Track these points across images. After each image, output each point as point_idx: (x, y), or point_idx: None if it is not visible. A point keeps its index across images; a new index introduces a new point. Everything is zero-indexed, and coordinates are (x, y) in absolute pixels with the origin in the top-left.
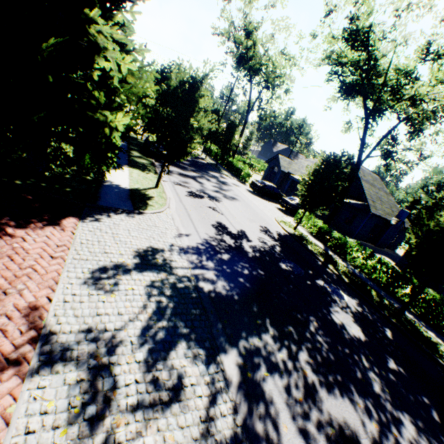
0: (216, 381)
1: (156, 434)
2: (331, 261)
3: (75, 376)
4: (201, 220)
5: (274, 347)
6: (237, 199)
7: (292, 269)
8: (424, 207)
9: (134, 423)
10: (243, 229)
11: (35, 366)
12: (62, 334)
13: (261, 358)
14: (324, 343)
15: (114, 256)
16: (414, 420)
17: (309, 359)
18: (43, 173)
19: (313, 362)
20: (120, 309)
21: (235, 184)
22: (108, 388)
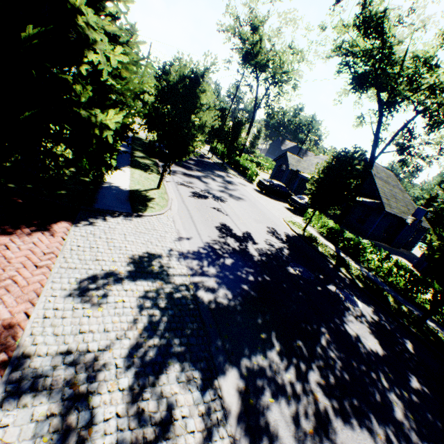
0: (212, 411)
1: None
2: (344, 264)
3: (45, 410)
4: (204, 222)
5: (280, 366)
6: (243, 199)
7: (301, 274)
8: None
9: None
10: (248, 230)
11: None
12: (37, 356)
13: (265, 380)
14: (337, 359)
15: (106, 263)
16: None
17: (321, 379)
18: (38, 176)
19: (325, 383)
20: (106, 325)
21: (242, 184)
22: (83, 424)
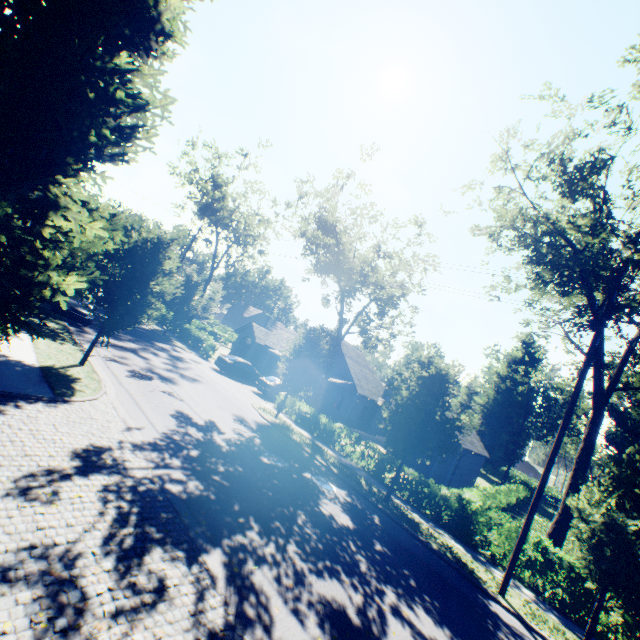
0: (202, 579)
1: (145, 631)
2: (320, 452)
3: (30, 594)
4: (155, 409)
5: (261, 542)
6: (200, 380)
7: (276, 463)
8: (391, 382)
9: (118, 626)
10: (212, 418)
11: None
12: None
13: (248, 554)
14: (313, 533)
15: (42, 458)
16: (395, 588)
17: (298, 549)
18: None
19: (302, 552)
20: (69, 520)
21: (195, 361)
22: (77, 600)
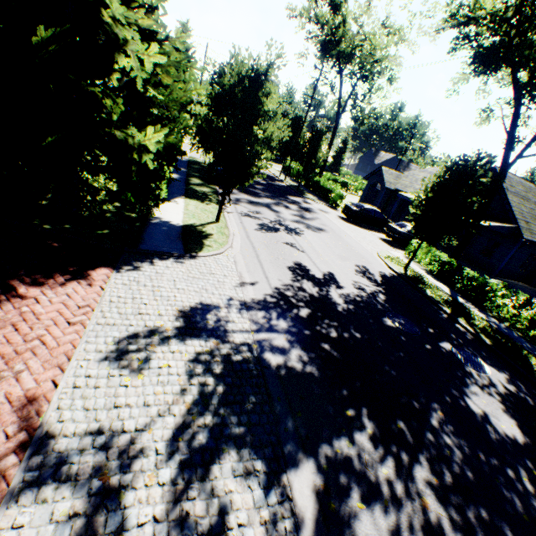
0: (279, 518)
1: None
2: (463, 313)
3: (67, 508)
4: (273, 262)
5: (374, 456)
6: (325, 230)
7: (402, 327)
8: None
9: None
10: (331, 271)
11: (15, 490)
12: (62, 437)
13: (352, 476)
14: (455, 448)
15: (151, 318)
16: None
17: (432, 477)
18: (77, 214)
19: (438, 483)
20: (147, 398)
21: (322, 211)
22: (112, 529)
